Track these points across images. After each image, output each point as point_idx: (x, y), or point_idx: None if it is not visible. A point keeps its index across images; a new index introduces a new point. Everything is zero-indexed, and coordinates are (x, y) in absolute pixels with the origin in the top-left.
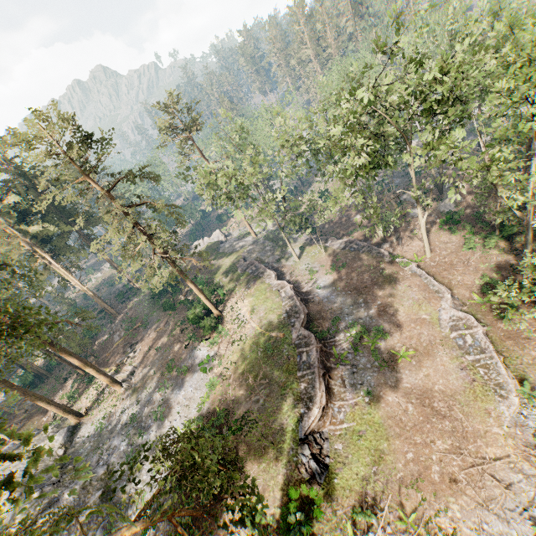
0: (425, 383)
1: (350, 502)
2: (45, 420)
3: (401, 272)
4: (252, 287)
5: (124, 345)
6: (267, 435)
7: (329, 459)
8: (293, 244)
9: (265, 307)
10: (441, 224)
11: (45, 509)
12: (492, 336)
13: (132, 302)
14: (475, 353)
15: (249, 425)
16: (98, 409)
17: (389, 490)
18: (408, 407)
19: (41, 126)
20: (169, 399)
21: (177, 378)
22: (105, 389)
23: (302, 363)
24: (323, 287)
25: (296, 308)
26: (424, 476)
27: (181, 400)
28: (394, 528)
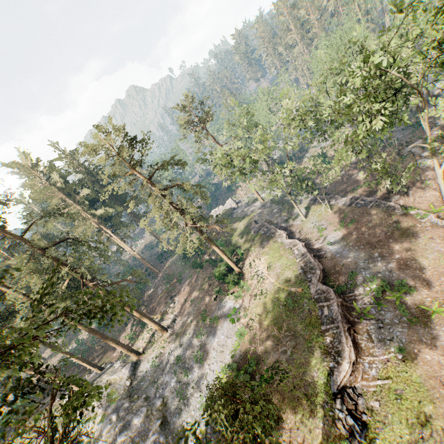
0: None
1: None
2: (115, 355)
3: (418, 224)
4: (266, 246)
5: (165, 297)
6: (299, 386)
7: (366, 416)
8: (298, 205)
9: (280, 264)
10: None
11: (121, 431)
12: None
13: (168, 262)
14: None
15: (279, 375)
16: (151, 349)
17: None
18: None
19: (101, 137)
20: (205, 345)
21: (210, 326)
22: (155, 332)
23: (325, 317)
24: (334, 243)
25: (310, 264)
26: None
27: (215, 346)
28: None
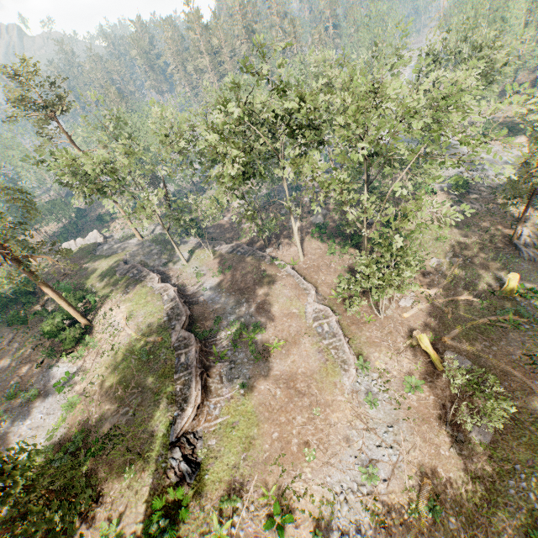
0: (291, 368)
1: (219, 493)
2: None
3: (279, 273)
4: (131, 292)
5: None
6: (134, 447)
7: (202, 457)
8: (182, 248)
9: (144, 312)
10: (313, 233)
11: None
12: (342, 323)
13: None
14: (329, 338)
15: (113, 442)
16: None
17: (256, 471)
18: (277, 392)
19: None
20: (7, 434)
21: (22, 405)
22: None
23: (180, 365)
24: (209, 289)
25: (178, 310)
26: (285, 451)
27: (24, 432)
28: (257, 505)
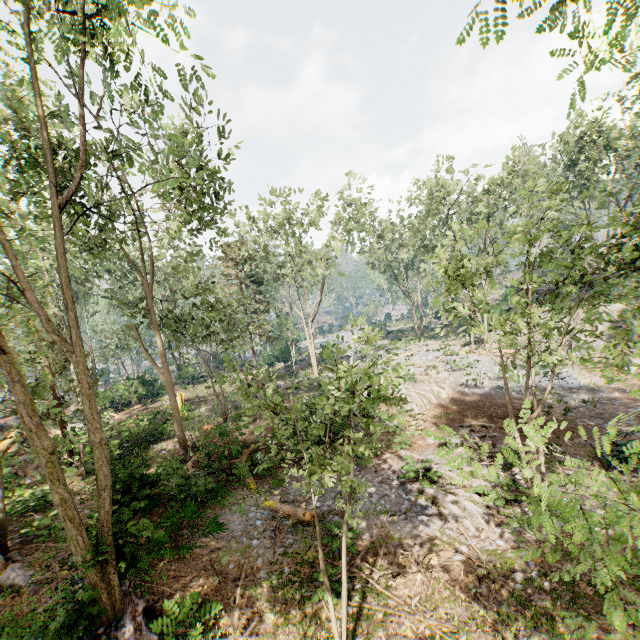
0: None
1: None
2: None
3: None
4: None
5: None
6: None
7: None
8: None
9: None
10: None
11: None
12: None
13: None
14: None
15: None
16: None
17: None
18: None
19: None
20: None
21: None
22: None
23: None
24: None
25: None
26: None
27: None
28: None
